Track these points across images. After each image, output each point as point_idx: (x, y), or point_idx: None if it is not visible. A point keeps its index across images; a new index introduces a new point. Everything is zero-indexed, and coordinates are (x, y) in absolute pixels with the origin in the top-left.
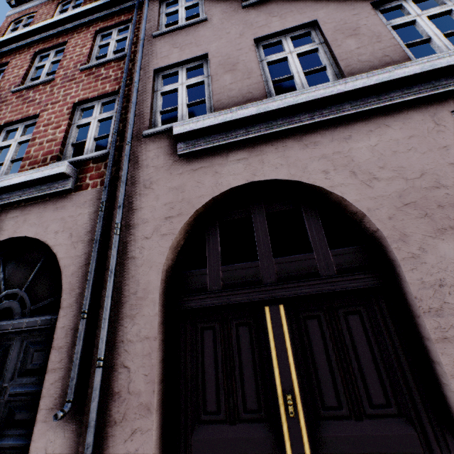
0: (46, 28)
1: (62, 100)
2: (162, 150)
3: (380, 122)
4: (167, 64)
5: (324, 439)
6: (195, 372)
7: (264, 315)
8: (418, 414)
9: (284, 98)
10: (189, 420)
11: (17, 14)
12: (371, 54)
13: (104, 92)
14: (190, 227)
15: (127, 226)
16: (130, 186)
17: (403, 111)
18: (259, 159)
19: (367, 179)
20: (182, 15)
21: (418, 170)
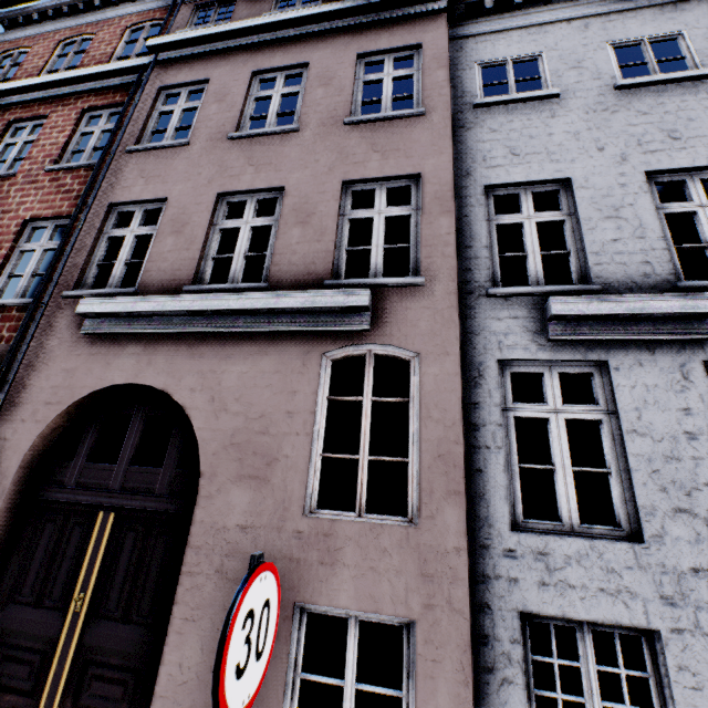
0: (28, 89)
1: (14, 210)
2: (75, 320)
3: (264, 346)
4: (125, 201)
5: (93, 633)
6: (26, 559)
7: (97, 519)
8: (164, 628)
9: (183, 299)
10: (6, 598)
11: (8, 43)
12: (304, 256)
13: (59, 213)
14: (73, 415)
15: (12, 403)
16: (31, 357)
17: (288, 340)
18: (149, 358)
19: (220, 408)
20: (175, 121)
21: (261, 411)
